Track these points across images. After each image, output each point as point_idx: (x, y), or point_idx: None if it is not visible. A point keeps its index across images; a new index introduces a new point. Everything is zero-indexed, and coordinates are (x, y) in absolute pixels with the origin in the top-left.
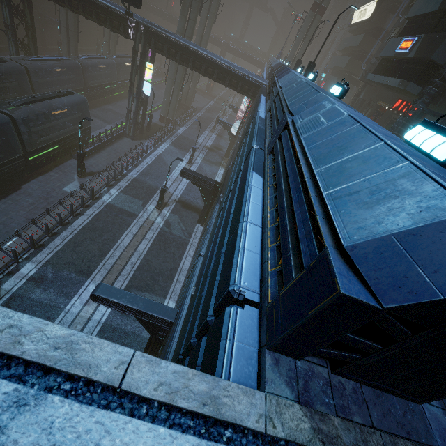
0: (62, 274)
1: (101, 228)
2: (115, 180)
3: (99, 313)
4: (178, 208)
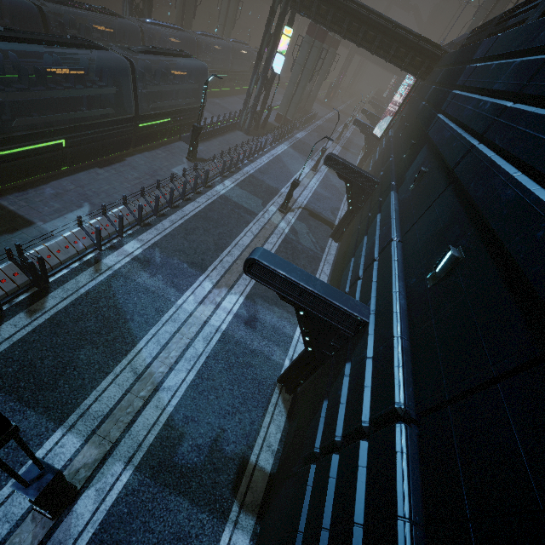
0: (172, 261)
1: (215, 219)
2: (229, 171)
3: (217, 317)
4: (304, 216)
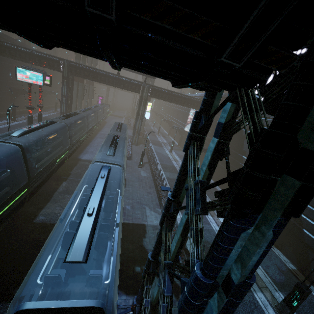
0: None
1: None
2: (155, 166)
3: None
4: None
